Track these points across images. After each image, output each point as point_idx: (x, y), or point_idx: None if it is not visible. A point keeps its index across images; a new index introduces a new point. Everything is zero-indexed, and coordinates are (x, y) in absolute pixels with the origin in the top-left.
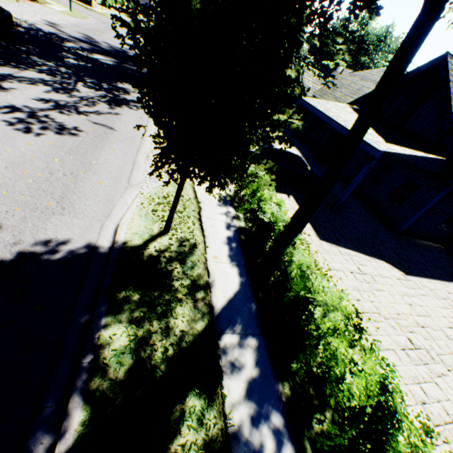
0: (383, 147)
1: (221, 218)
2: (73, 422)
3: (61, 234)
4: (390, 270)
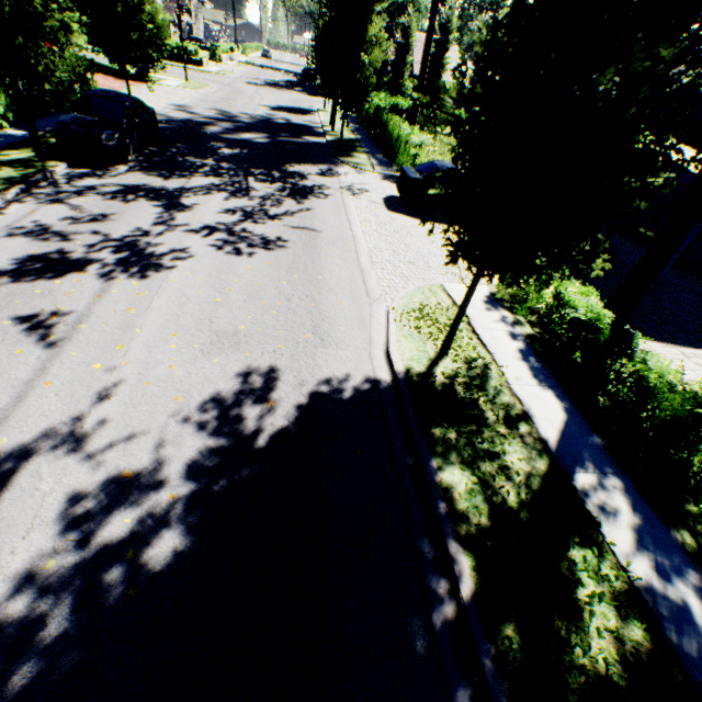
0: None
1: (499, 326)
2: (463, 567)
3: (335, 370)
4: None
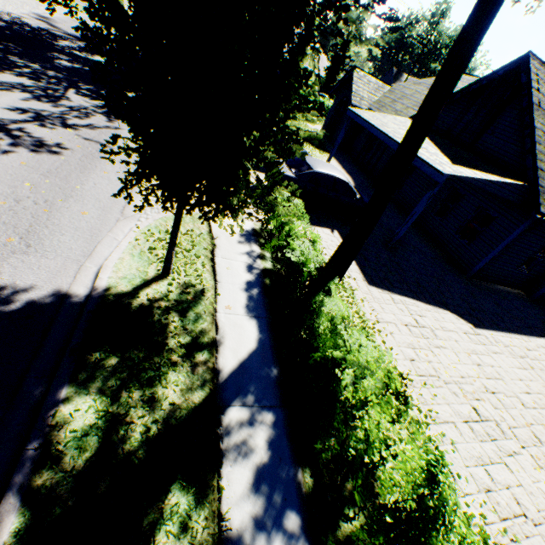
0: (449, 169)
1: (242, 258)
2: (3, 532)
3: (21, 279)
4: (455, 322)
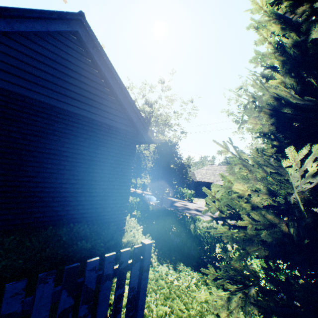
0: None
1: None
2: None
3: None
4: None
